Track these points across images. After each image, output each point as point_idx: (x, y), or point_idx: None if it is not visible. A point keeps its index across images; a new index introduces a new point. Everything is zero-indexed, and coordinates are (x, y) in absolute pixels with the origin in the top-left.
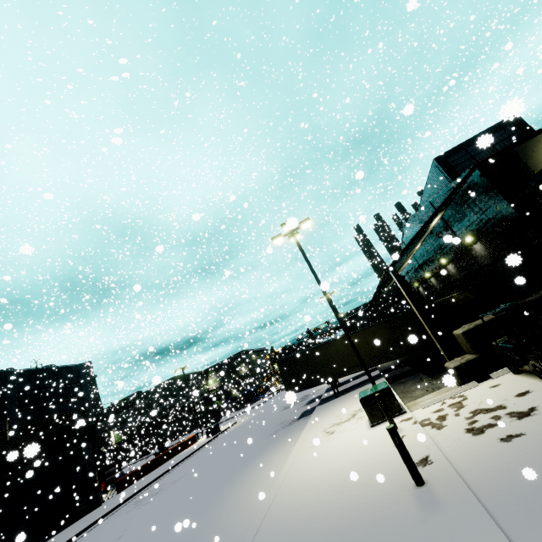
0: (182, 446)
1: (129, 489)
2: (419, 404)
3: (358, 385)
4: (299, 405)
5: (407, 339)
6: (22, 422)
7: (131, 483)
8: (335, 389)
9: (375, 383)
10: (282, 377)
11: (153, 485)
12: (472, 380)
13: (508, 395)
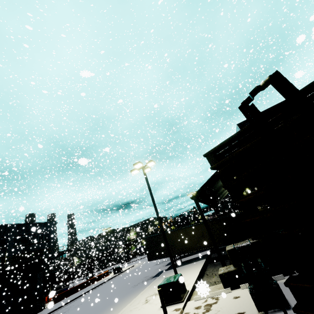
0: (99, 277)
1: (60, 302)
2: (193, 297)
3: (192, 260)
4: (163, 264)
5: (223, 235)
6: (14, 253)
7: (63, 298)
8: (182, 259)
9: (176, 272)
10: (146, 248)
11: (69, 304)
12: (229, 286)
13: (234, 311)
